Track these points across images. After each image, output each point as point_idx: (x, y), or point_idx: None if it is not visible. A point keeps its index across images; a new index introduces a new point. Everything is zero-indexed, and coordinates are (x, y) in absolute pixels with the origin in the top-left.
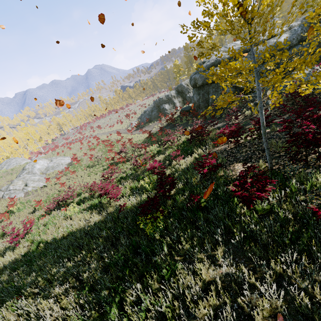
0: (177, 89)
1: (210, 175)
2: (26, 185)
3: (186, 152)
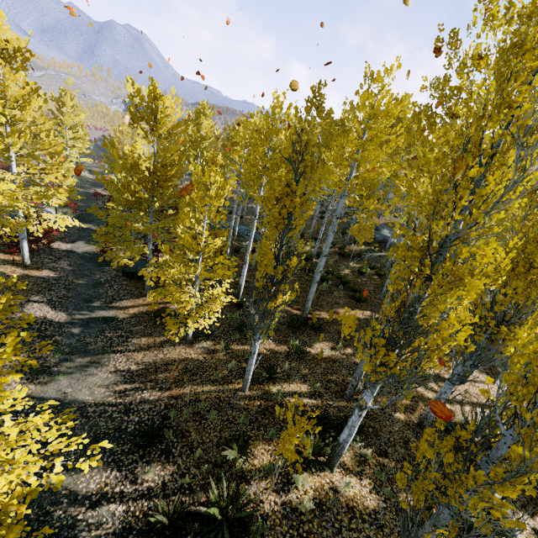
0: None
1: None
2: None
3: None
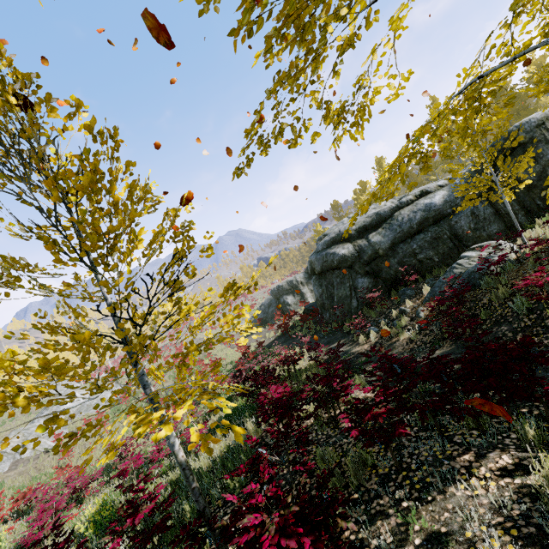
0: (307, 270)
1: (155, 547)
2: (23, 445)
3: (235, 421)
